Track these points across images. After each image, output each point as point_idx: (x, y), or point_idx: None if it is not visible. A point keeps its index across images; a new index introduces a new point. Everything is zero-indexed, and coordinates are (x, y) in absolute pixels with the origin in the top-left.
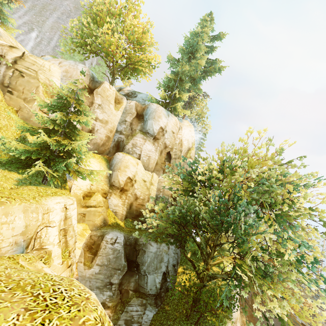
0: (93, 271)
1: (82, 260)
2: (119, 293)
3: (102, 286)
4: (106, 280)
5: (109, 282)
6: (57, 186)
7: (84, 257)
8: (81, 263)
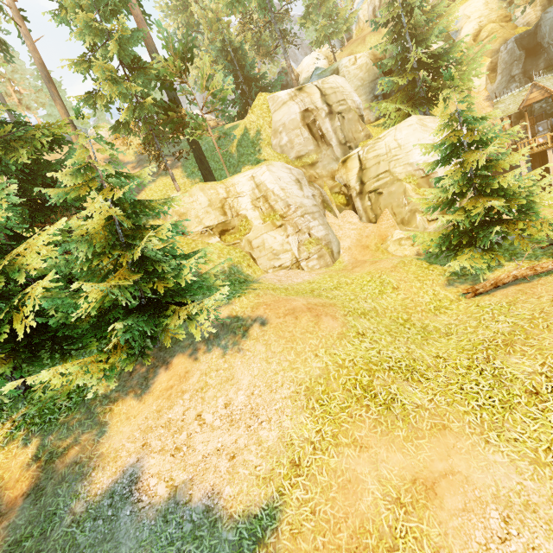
0: (497, 81)
1: (488, 82)
2: (529, 80)
3: (506, 84)
4: (507, 78)
5: (510, 77)
6: None
7: (489, 79)
8: (488, 84)
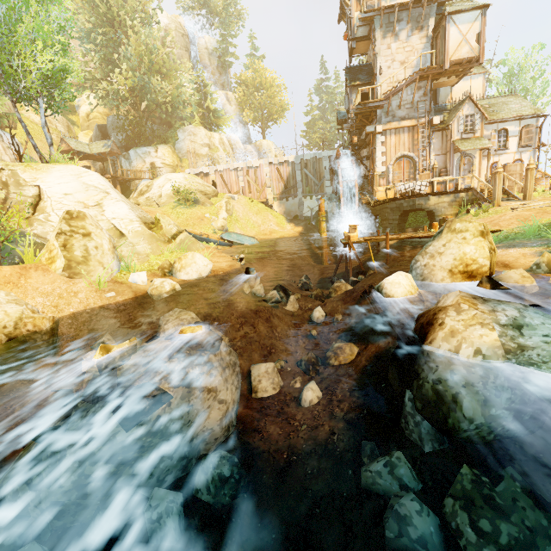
0: None
1: None
2: None
3: None
4: None
5: None
6: (68, 113)
7: None
8: None
